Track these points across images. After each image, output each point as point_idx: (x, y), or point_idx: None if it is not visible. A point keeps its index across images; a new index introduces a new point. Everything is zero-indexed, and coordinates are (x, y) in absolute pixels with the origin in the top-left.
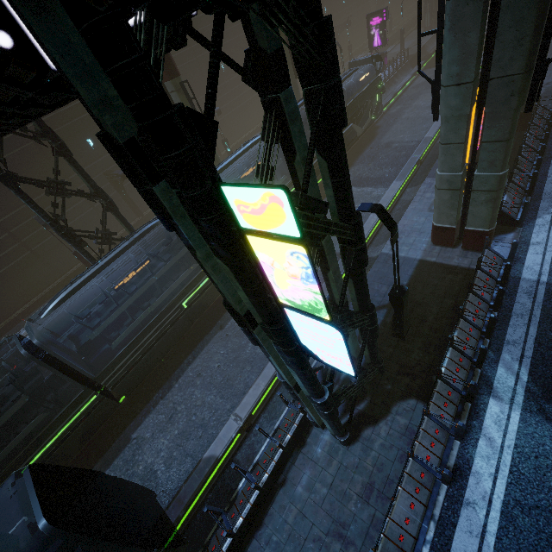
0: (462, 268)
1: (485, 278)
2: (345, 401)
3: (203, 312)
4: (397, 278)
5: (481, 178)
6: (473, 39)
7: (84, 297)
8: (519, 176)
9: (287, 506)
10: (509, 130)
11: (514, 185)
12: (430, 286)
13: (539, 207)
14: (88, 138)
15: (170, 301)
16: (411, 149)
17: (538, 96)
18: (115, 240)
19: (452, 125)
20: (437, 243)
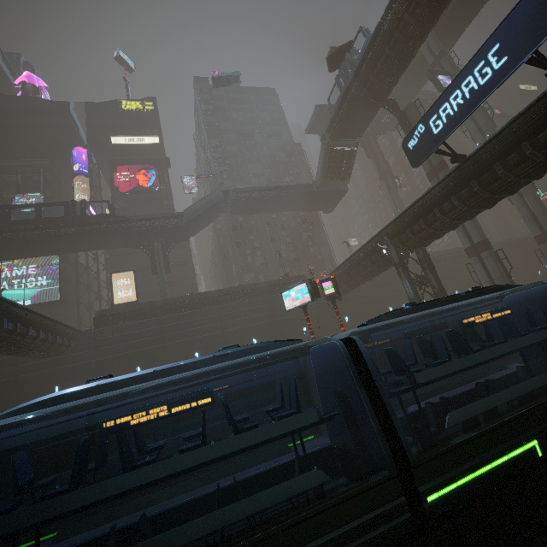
0: None
1: None
2: None
3: None
4: None
5: None
6: None
7: None
8: None
9: None
10: None
11: None
12: None
13: None
14: (389, 306)
15: None
16: None
17: None
18: None
19: None
20: None
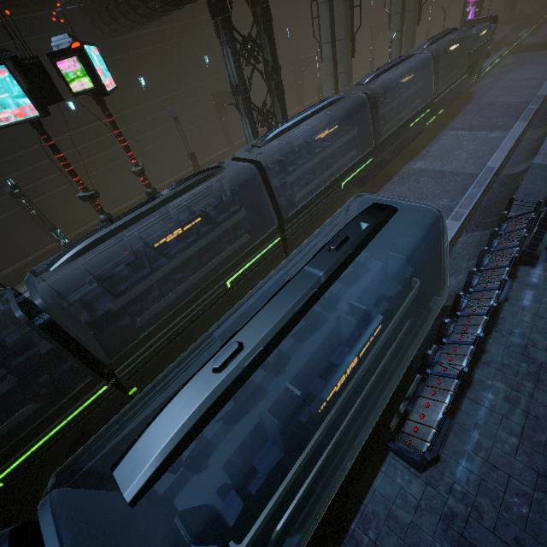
0: None
1: None
2: (546, 251)
3: (345, 204)
4: None
5: None
6: None
7: (194, 197)
8: None
9: (519, 312)
10: None
11: None
12: None
13: None
14: (205, 55)
15: (337, 175)
16: (519, 107)
17: None
18: (266, 126)
19: None
20: None
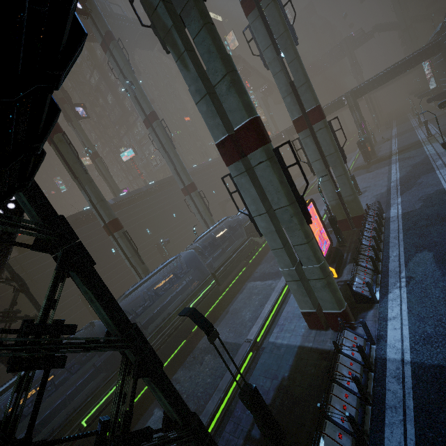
0: (334, 352)
1: (348, 362)
2: None
3: None
4: (279, 369)
5: (308, 269)
6: (253, 192)
7: None
8: (365, 259)
9: None
10: (304, 236)
11: (362, 267)
12: (308, 377)
13: (388, 283)
14: None
15: (67, 420)
16: None
17: (309, 214)
18: None
19: (270, 237)
20: (311, 327)
